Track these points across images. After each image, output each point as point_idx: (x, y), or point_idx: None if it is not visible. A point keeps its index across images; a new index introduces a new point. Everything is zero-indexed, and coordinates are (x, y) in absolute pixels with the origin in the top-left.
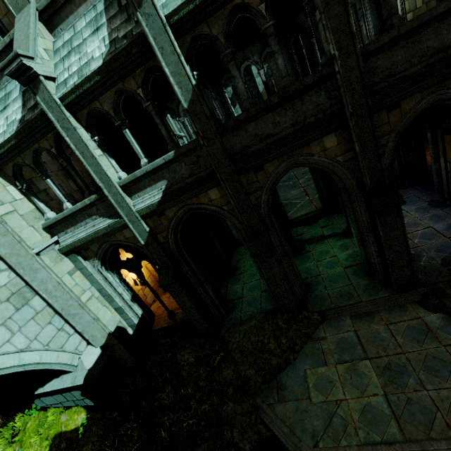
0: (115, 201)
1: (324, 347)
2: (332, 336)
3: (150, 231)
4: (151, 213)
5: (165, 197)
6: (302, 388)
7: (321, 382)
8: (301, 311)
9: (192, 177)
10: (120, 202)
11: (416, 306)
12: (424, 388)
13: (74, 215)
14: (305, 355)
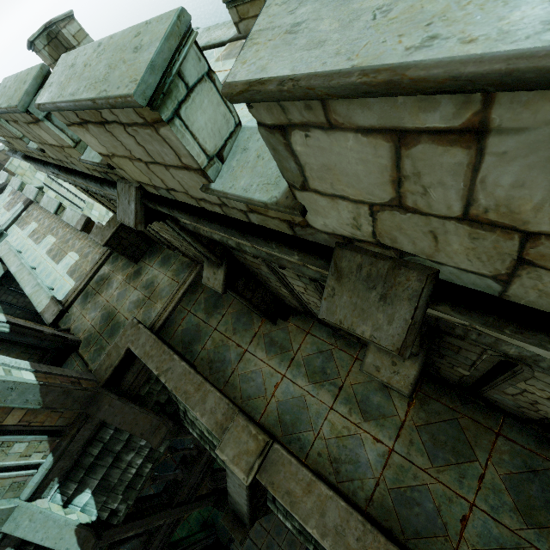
0: None
1: None
2: (242, 549)
3: None
4: None
5: None
6: None
7: None
8: None
9: None
10: None
11: None
12: (280, 546)
13: None
14: None
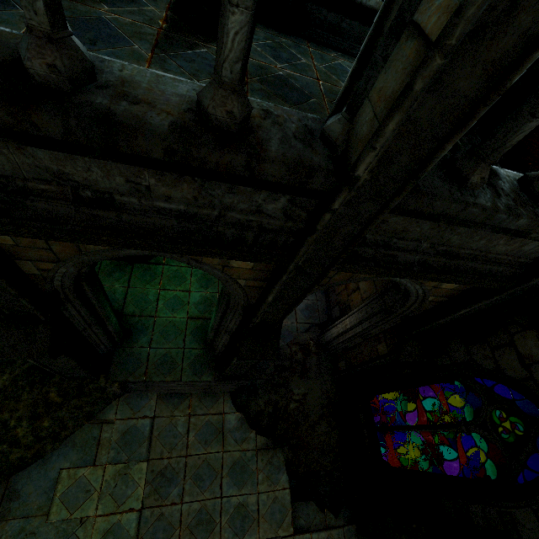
0: None
1: (105, 435)
2: (122, 421)
3: None
4: None
5: None
6: (44, 499)
7: (75, 492)
8: (97, 380)
9: None
10: None
11: (228, 397)
12: (182, 501)
13: None
14: (72, 445)
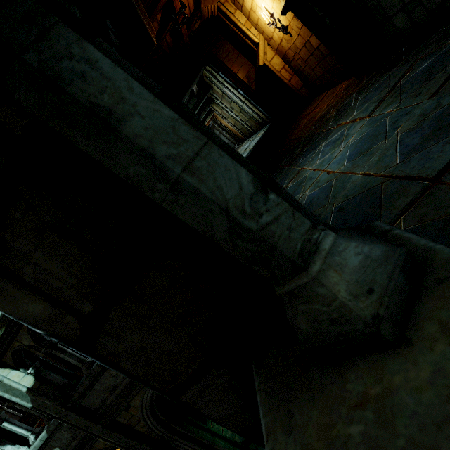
0: None
1: None
2: None
3: None
4: None
5: None
6: None
7: None
8: None
9: (75, 439)
10: None
11: None
12: None
13: None
14: None
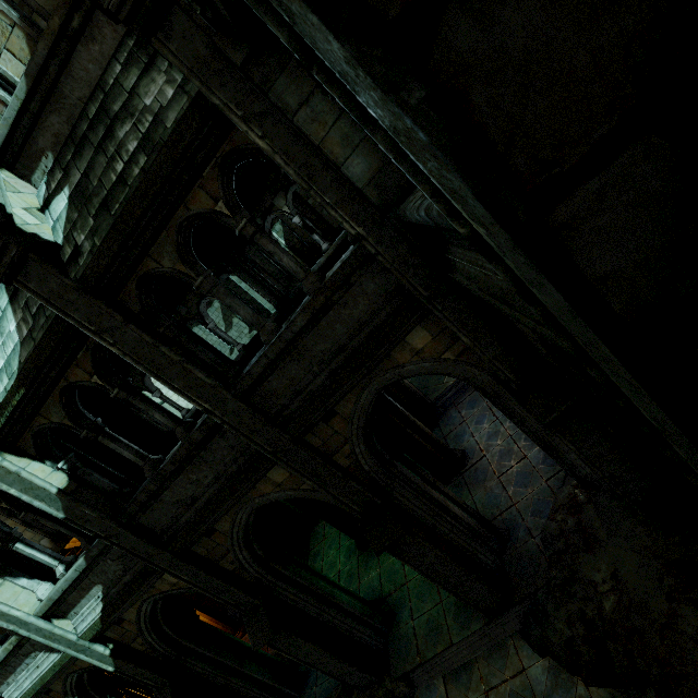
0: (43, 637)
1: None
2: None
3: (115, 648)
4: (104, 627)
5: (105, 611)
6: None
7: None
8: (379, 681)
9: (128, 573)
10: (50, 636)
11: (518, 641)
12: None
13: (3, 664)
14: None
